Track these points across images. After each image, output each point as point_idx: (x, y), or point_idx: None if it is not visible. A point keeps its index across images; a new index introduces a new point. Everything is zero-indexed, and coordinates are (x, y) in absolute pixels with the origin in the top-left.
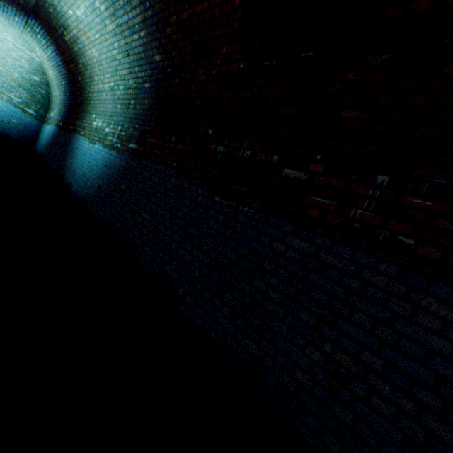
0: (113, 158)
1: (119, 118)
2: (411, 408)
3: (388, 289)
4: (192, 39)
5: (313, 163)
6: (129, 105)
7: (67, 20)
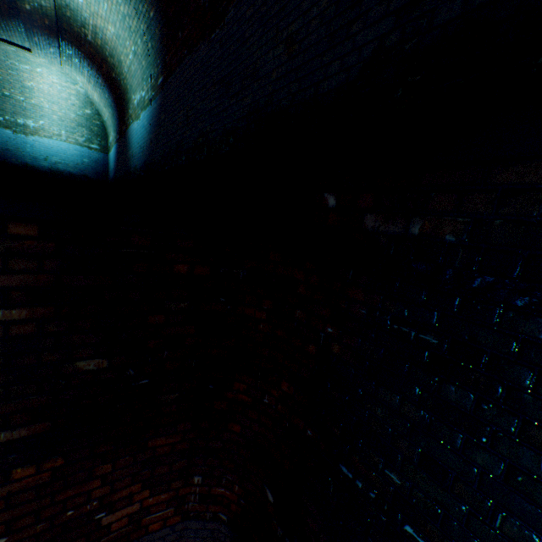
0: (153, 109)
1: (147, 73)
2: (328, 2)
3: None
4: None
5: None
6: (149, 52)
7: (82, 13)
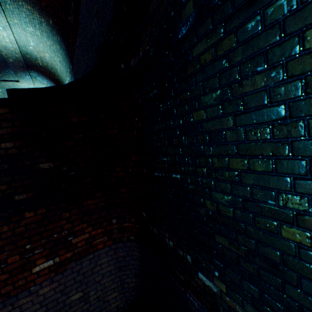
0: None
1: (67, 67)
2: None
3: None
4: None
5: None
6: (64, 58)
7: (33, 54)
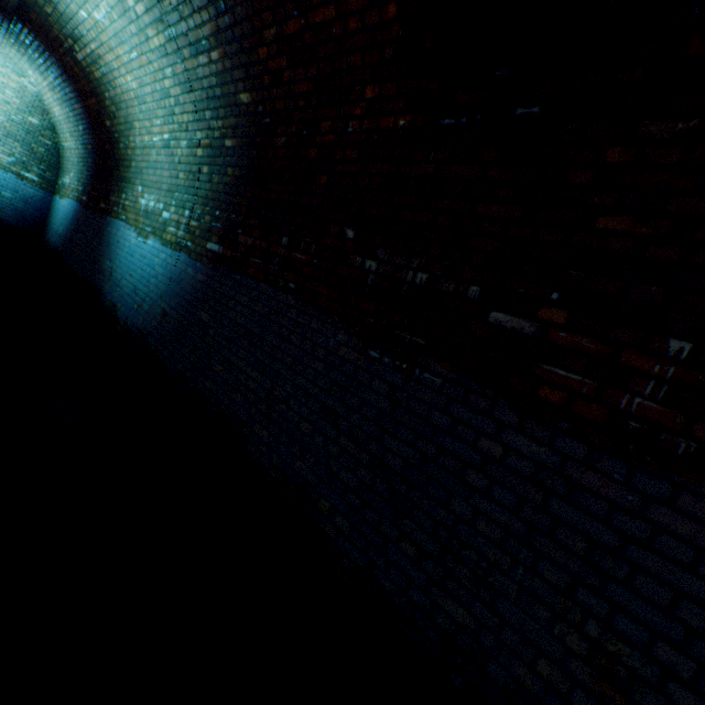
0: (182, 266)
1: (185, 196)
2: None
3: (699, 542)
4: (307, 70)
5: (546, 305)
6: (199, 175)
7: (78, 26)
